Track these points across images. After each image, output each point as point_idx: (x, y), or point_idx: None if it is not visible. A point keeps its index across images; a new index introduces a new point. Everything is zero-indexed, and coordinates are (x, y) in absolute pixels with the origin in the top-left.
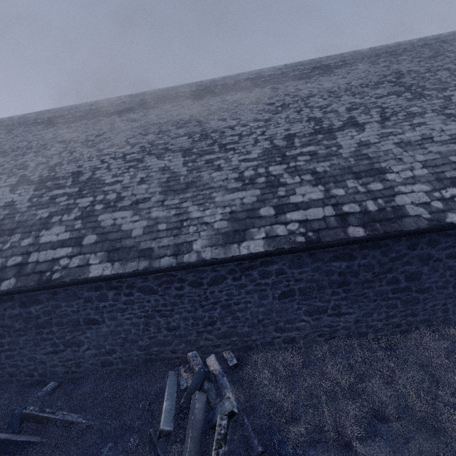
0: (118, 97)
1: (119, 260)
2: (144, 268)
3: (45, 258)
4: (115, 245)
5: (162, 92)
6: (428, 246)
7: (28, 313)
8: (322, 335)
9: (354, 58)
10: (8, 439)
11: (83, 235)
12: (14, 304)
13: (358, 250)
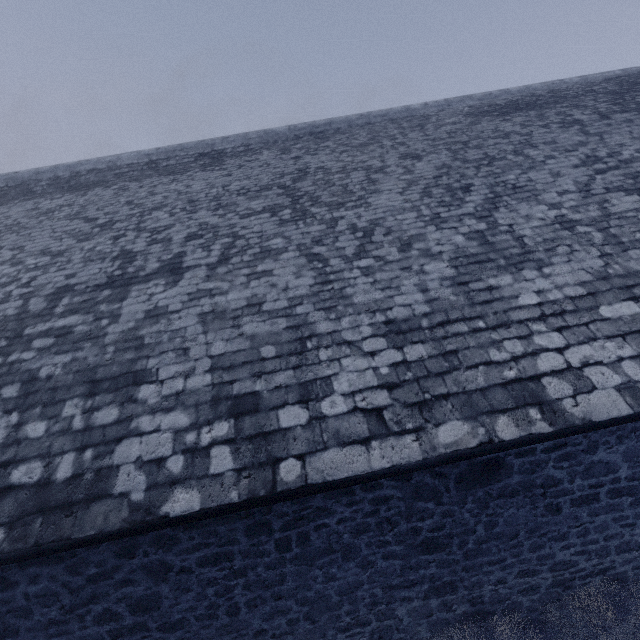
0: None
1: None
2: None
3: None
4: None
5: None
6: (158, 548)
7: None
8: None
9: (263, 141)
10: None
11: None
12: None
13: (15, 569)
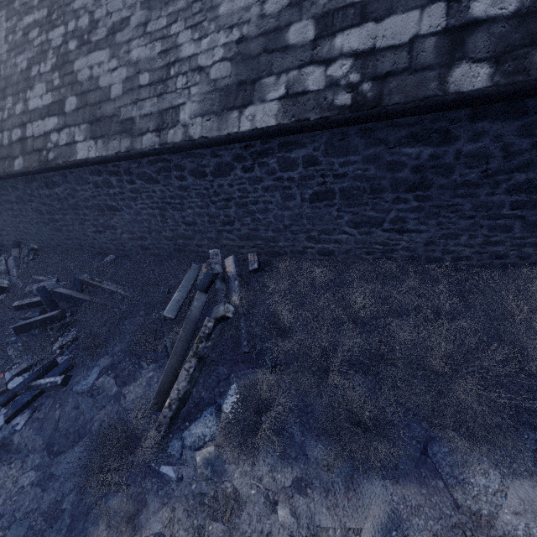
0: None
1: (101, 137)
2: (126, 150)
3: (39, 133)
4: (96, 113)
5: None
6: None
7: (56, 194)
8: (371, 253)
9: None
10: (70, 295)
11: (64, 97)
12: (40, 185)
13: (465, 122)
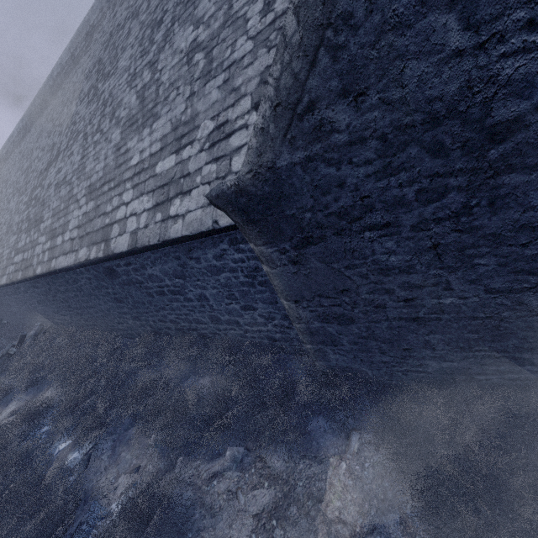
0: (18, 124)
1: None
2: None
3: None
4: None
5: (30, 111)
6: (53, 284)
7: None
8: (69, 324)
9: None
10: None
11: None
12: None
13: (35, 283)
